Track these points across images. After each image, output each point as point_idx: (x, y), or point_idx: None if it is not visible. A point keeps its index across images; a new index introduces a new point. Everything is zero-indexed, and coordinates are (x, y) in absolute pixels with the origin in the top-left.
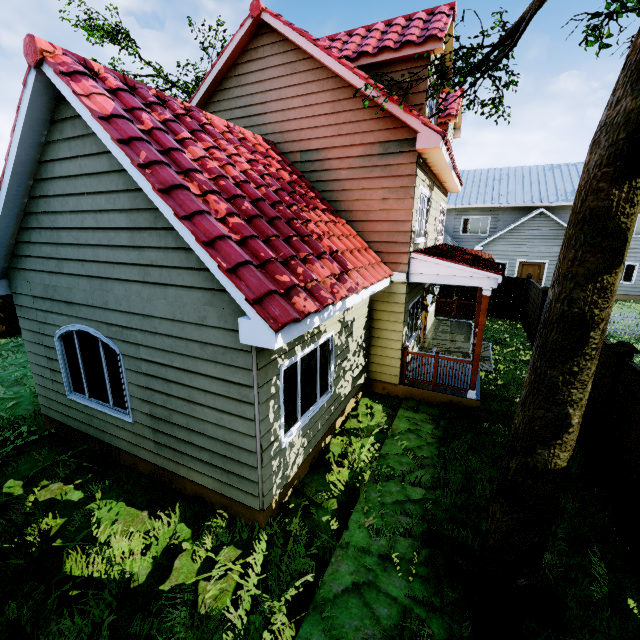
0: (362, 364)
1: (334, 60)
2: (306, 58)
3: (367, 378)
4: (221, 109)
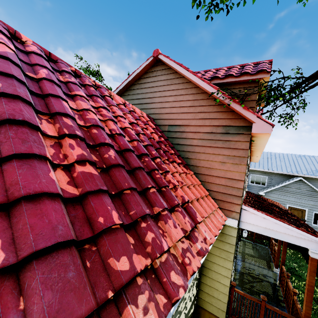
0: (194, 294)
1: (197, 78)
2: (180, 77)
3: (196, 303)
4: (127, 99)
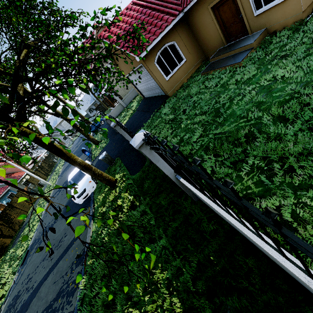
0: None
1: None
2: None
3: None
4: None
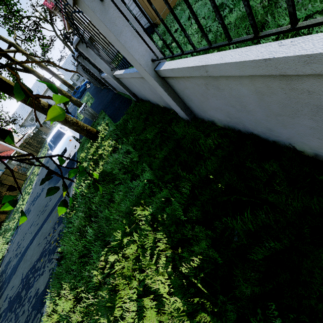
0: None
1: None
2: None
3: None
4: None
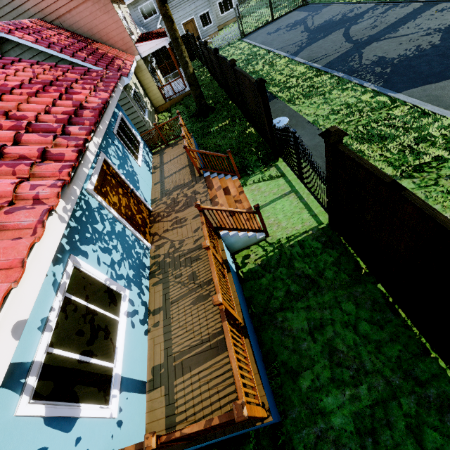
0: (149, 102)
1: None
2: None
3: (155, 108)
4: None
